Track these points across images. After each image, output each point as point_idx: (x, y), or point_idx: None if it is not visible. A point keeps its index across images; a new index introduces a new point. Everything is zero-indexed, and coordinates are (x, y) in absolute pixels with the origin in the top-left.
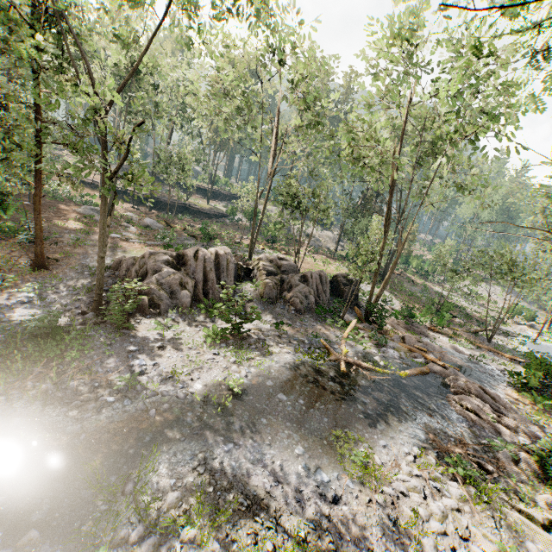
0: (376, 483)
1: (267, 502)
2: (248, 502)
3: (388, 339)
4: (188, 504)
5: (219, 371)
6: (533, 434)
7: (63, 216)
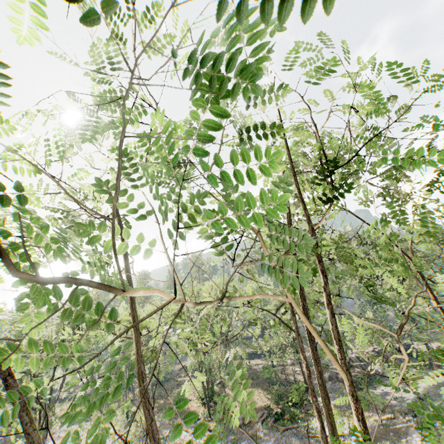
0: None
1: None
2: None
3: None
4: None
5: (411, 392)
6: None
7: None
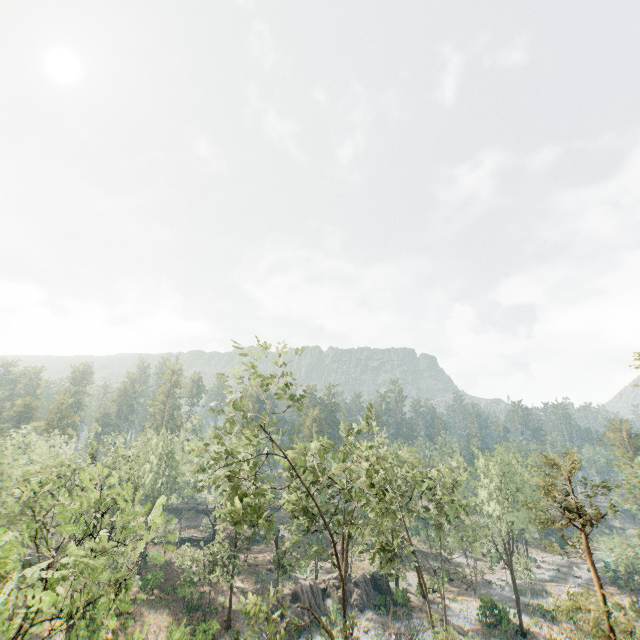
0: None
1: None
2: None
3: (413, 612)
4: None
5: None
6: None
7: None
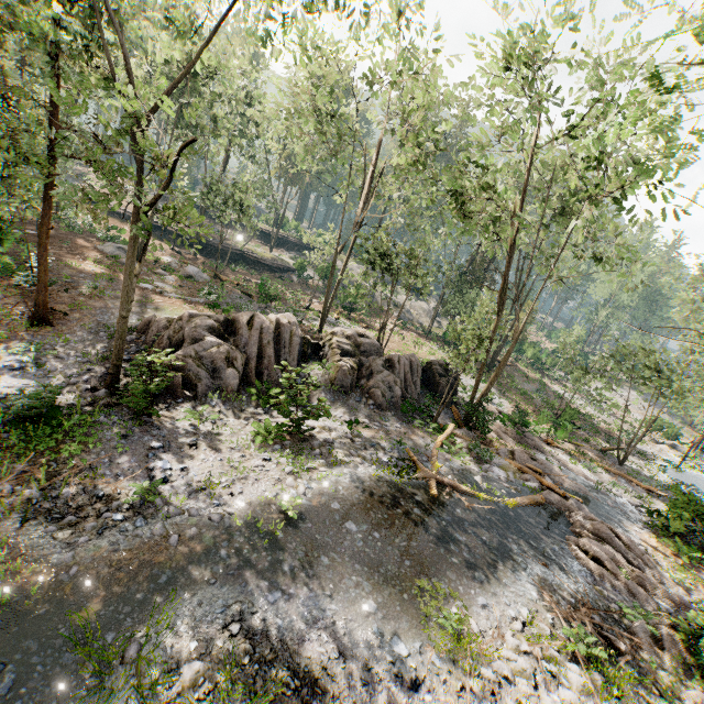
0: (471, 661)
1: (323, 683)
2: (297, 682)
3: (493, 453)
4: (212, 680)
5: (269, 484)
6: (677, 599)
7: (79, 253)
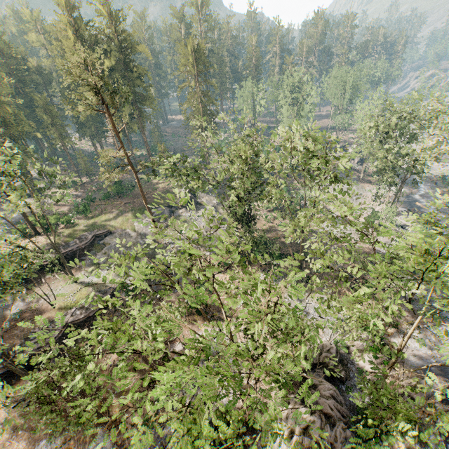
0: None
1: None
2: None
3: None
4: None
5: None
6: None
7: None
